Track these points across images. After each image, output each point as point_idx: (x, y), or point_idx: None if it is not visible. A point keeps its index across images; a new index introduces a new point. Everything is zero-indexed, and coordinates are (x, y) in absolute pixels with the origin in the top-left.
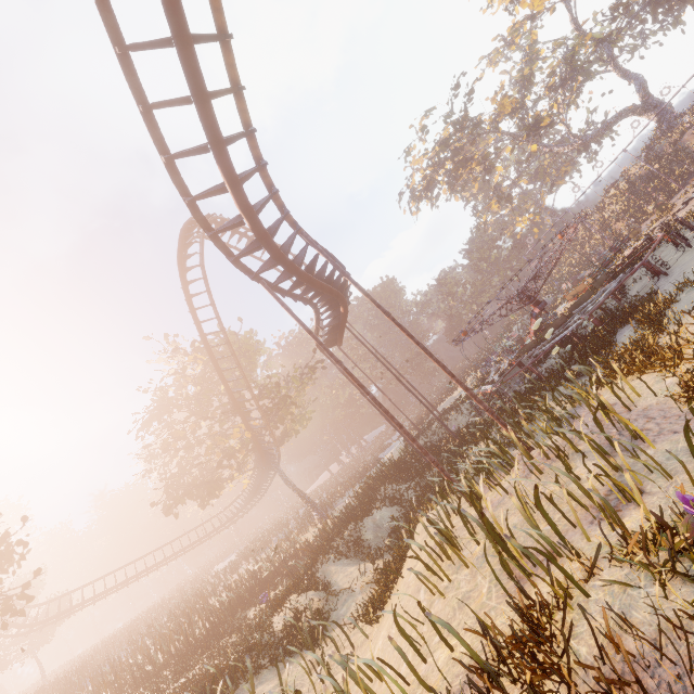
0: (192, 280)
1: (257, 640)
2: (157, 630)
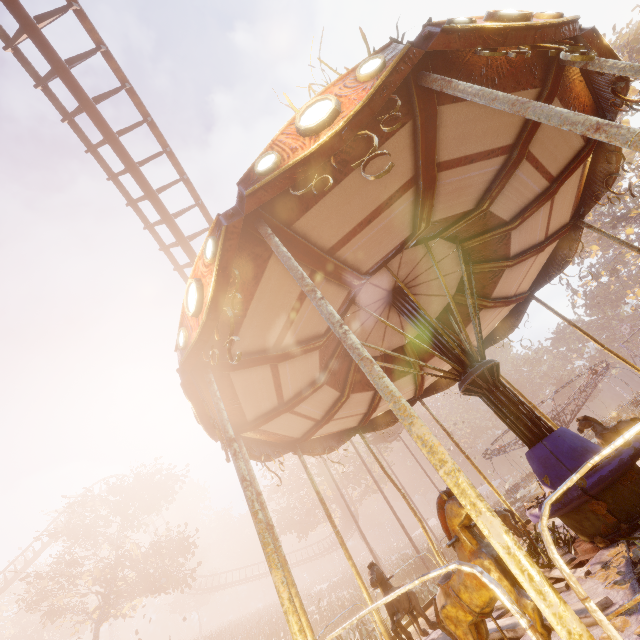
0: None
1: None
2: (259, 628)
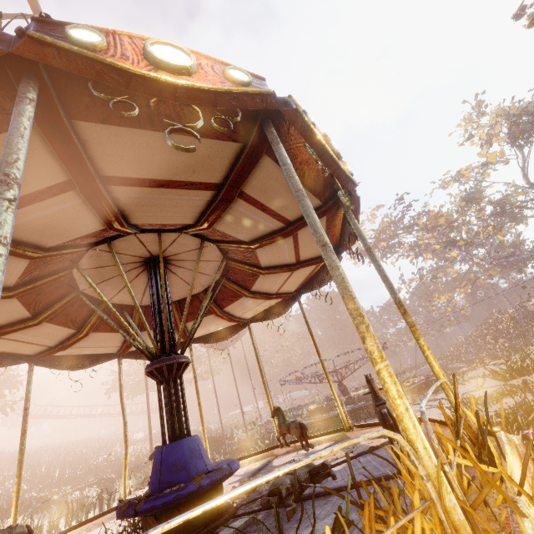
0: None
1: (60, 497)
2: (65, 457)
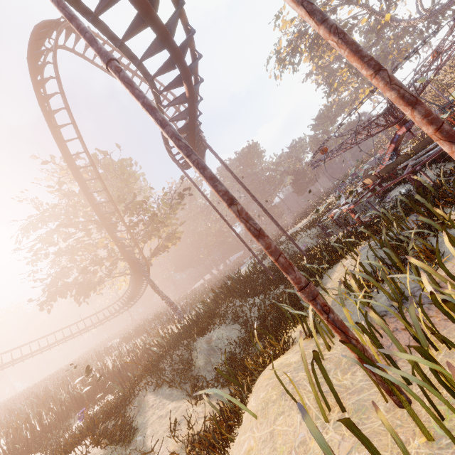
0: (43, 78)
1: None
2: (20, 409)
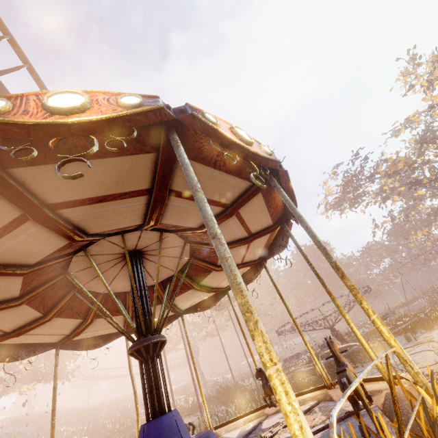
0: None
1: None
2: (116, 412)
